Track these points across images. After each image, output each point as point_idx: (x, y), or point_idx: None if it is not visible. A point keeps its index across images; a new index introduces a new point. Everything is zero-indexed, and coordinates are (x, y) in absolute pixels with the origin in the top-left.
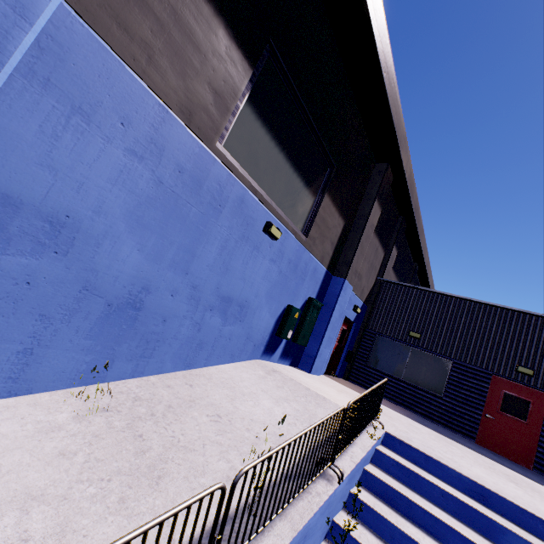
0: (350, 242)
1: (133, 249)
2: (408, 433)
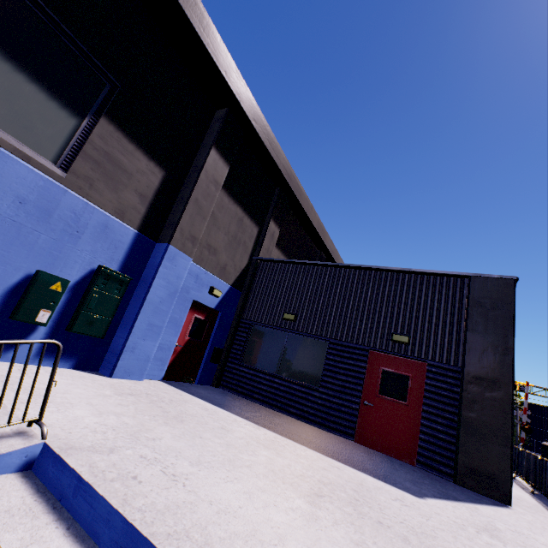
0: (180, 200)
1: None
2: (156, 440)
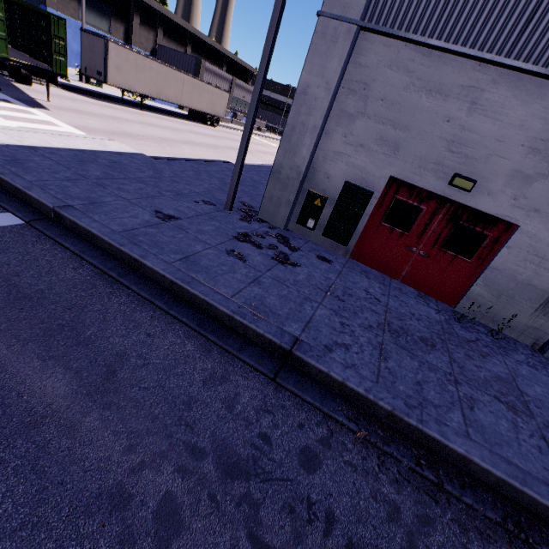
0: (131, 32)
1: (75, 45)
2: None
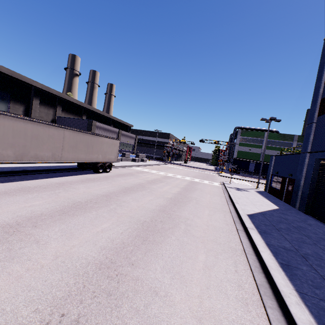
0: (30, 110)
1: None
2: None
